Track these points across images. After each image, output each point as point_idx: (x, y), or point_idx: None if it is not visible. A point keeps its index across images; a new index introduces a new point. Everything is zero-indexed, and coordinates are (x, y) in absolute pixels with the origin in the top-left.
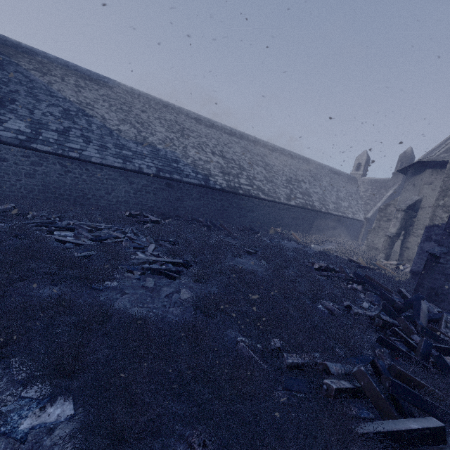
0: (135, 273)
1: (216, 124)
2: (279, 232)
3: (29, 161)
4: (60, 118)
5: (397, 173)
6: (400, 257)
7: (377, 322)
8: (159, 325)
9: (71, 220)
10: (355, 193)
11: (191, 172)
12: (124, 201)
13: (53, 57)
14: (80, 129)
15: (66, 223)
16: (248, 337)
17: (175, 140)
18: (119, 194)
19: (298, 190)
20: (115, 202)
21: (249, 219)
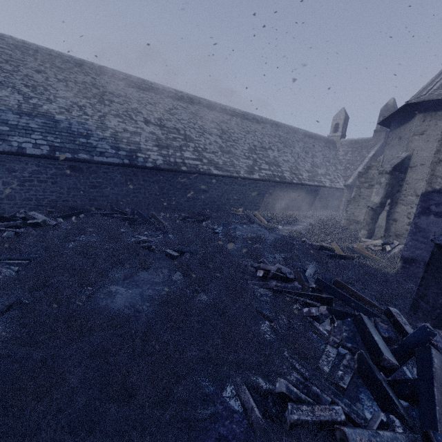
0: None
1: (156, 86)
2: (239, 214)
3: None
4: None
5: (379, 130)
6: (386, 233)
7: None
8: None
9: None
10: (333, 157)
11: (109, 148)
12: (5, 197)
13: None
14: None
15: None
16: None
17: (87, 107)
18: None
19: (264, 160)
20: None
21: (201, 202)
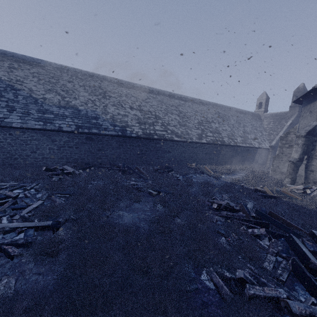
0: None
1: (136, 85)
2: (193, 167)
3: None
4: None
5: (293, 106)
6: (306, 180)
7: None
8: None
9: None
10: (259, 126)
11: (109, 125)
12: (49, 157)
13: None
14: (6, 100)
15: None
16: None
17: (96, 101)
18: (44, 151)
19: (209, 130)
20: (41, 158)
21: (166, 159)
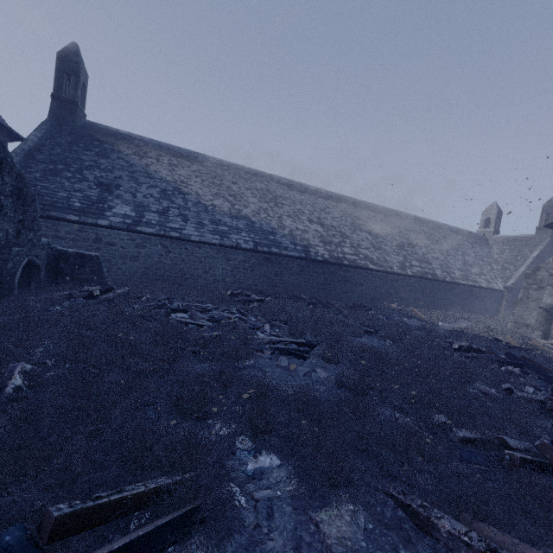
0: (265, 352)
1: (310, 188)
2: (395, 308)
3: (134, 244)
4: (159, 199)
5: (543, 227)
6: None
7: (550, 405)
8: (321, 396)
9: (179, 302)
10: (487, 255)
11: (289, 244)
12: (221, 279)
13: (147, 139)
14: (178, 207)
15: (177, 305)
16: (406, 414)
17: (269, 210)
18: (217, 272)
19: (413, 257)
20: (212, 281)
21: (357, 294)
